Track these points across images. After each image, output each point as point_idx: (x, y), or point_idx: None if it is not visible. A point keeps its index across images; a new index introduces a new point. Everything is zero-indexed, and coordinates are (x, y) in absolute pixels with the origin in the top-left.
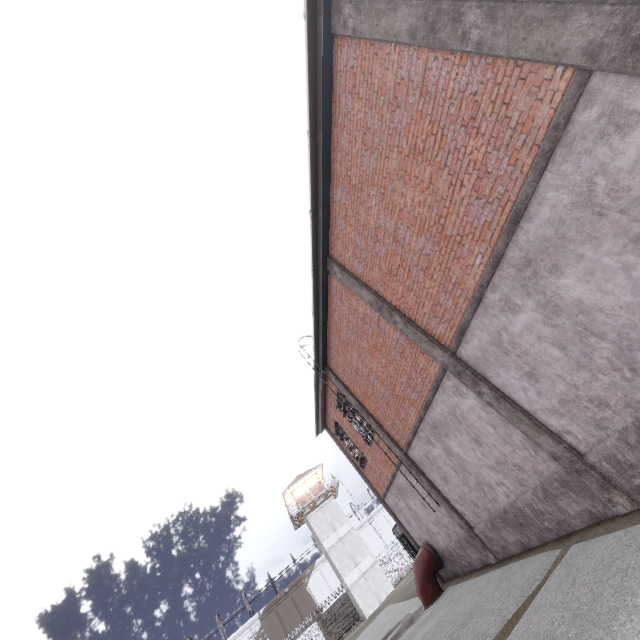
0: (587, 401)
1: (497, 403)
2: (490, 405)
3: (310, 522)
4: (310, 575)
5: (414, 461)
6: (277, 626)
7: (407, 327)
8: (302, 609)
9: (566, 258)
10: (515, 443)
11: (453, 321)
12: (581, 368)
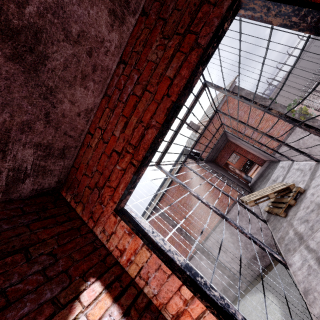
0: None
1: None
2: None
3: None
4: None
5: None
6: None
7: None
8: None
9: None
10: None
11: None
12: None
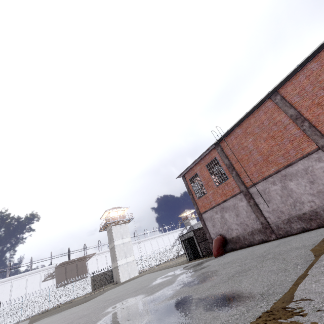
0: None
1: None
2: None
3: (112, 229)
4: (91, 257)
5: (251, 193)
6: (63, 274)
7: (310, 128)
8: (79, 271)
9: None
10: None
11: None
12: None
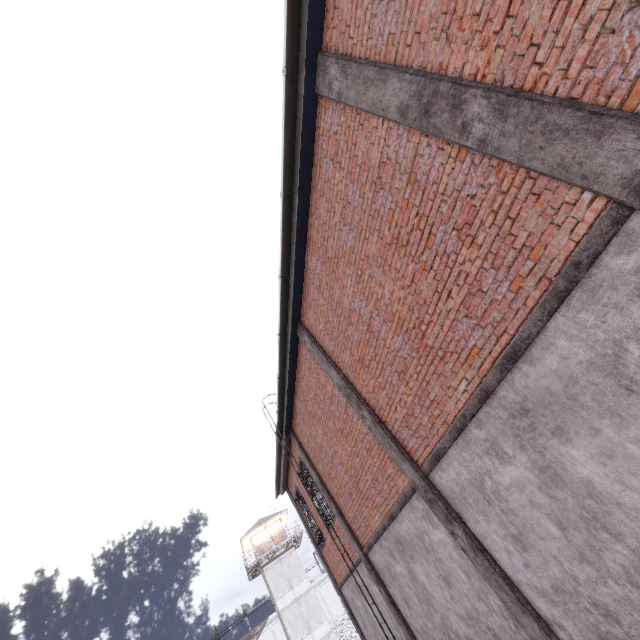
0: (590, 603)
1: (473, 554)
2: (464, 552)
3: (266, 575)
4: (260, 633)
5: (374, 566)
6: None
7: (376, 427)
8: None
9: (576, 425)
10: (491, 605)
11: (428, 440)
12: (585, 561)
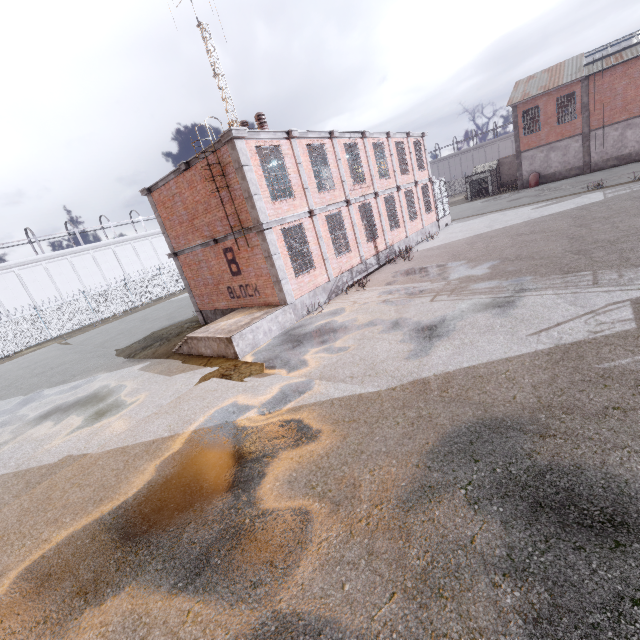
0: None
1: None
2: None
3: None
4: None
5: (590, 136)
6: None
7: None
8: None
9: None
10: None
11: None
12: None
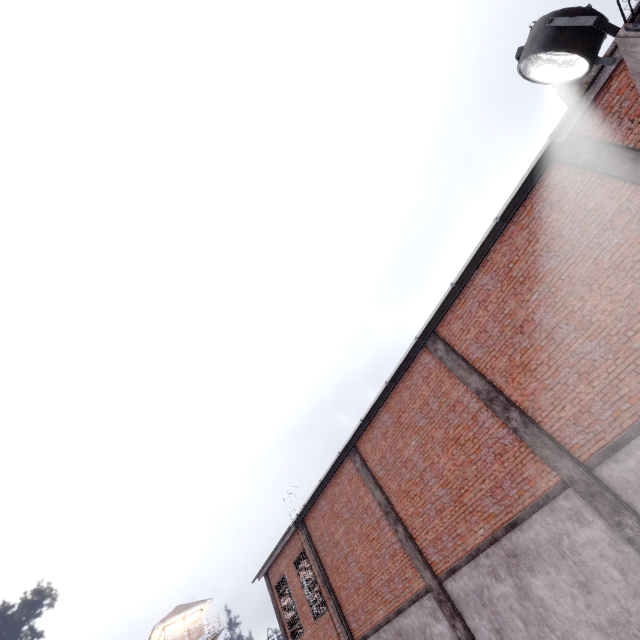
0: None
1: None
2: None
3: None
4: None
5: None
6: None
7: (407, 540)
8: None
9: (539, 568)
10: None
11: (448, 558)
12: None
